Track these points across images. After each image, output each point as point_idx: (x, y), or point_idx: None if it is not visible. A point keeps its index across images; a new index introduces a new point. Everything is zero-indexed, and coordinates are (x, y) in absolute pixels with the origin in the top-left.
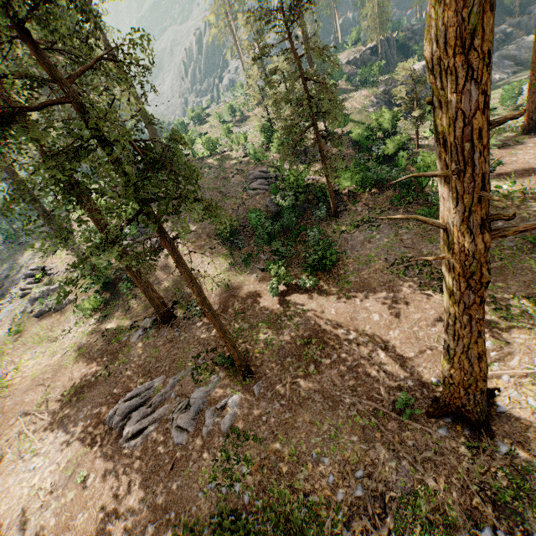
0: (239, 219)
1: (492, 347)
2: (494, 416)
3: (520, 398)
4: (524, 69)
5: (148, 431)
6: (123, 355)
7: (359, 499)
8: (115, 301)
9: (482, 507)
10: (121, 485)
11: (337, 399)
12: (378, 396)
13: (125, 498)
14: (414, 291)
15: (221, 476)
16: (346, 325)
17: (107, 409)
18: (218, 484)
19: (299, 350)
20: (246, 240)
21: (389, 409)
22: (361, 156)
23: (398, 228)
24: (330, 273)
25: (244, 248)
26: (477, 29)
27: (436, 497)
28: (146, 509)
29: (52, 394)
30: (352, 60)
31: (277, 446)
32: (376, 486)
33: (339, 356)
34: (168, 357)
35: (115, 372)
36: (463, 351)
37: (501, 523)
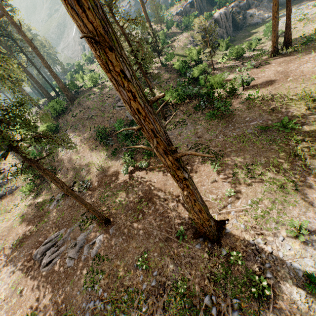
0: (111, 126)
1: (230, 195)
2: (223, 235)
3: (237, 223)
4: (283, 8)
5: (55, 261)
6: (45, 217)
7: (153, 287)
8: (43, 185)
9: (209, 285)
10: (40, 292)
11: (150, 233)
12: (170, 229)
13: (41, 299)
14: (198, 165)
15: (89, 282)
16: (161, 188)
17: (35, 250)
18: (86, 286)
19: (135, 206)
20: (115, 139)
21: (174, 236)
22: (181, 78)
23: (195, 125)
24: (157, 157)
25: (114, 144)
26: (107, 61)
27: (189, 281)
28: (51, 304)
29: (7, 244)
30: (179, 12)
31: (118, 263)
32: (161, 279)
33: (155, 207)
34: (69, 216)
35: (41, 228)
36: (191, 209)
37: (215, 292)
